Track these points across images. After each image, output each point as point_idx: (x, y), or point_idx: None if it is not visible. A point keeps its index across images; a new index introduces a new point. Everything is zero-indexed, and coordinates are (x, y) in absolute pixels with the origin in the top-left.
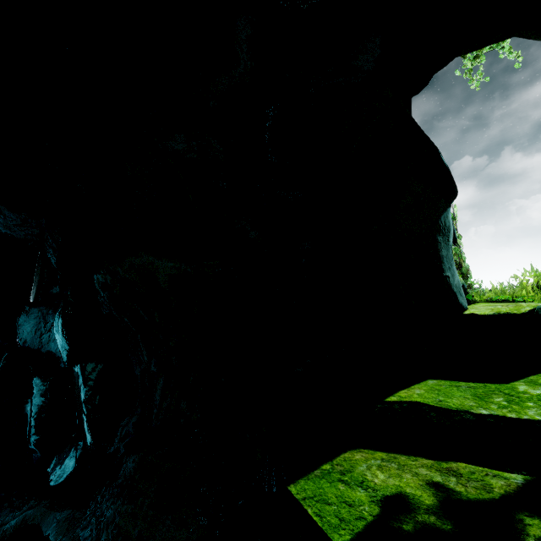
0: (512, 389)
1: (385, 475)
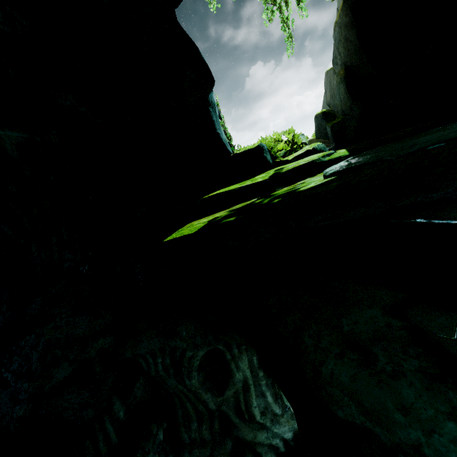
0: (254, 178)
1: (208, 219)
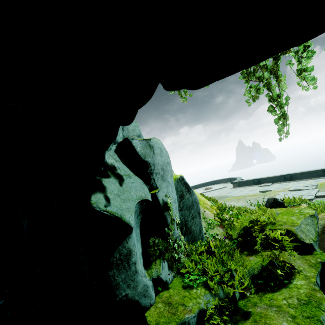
0: None
1: None
